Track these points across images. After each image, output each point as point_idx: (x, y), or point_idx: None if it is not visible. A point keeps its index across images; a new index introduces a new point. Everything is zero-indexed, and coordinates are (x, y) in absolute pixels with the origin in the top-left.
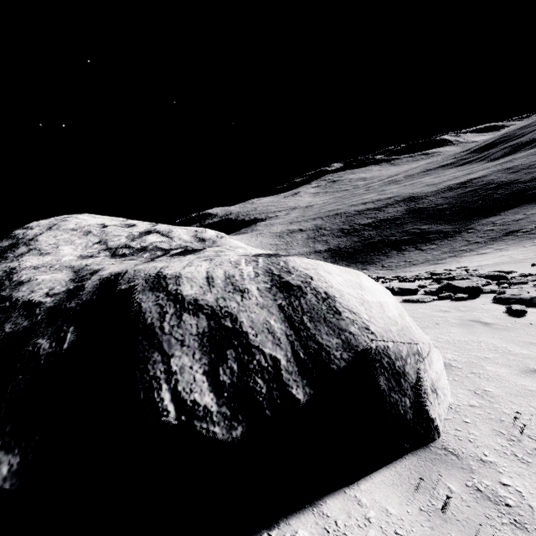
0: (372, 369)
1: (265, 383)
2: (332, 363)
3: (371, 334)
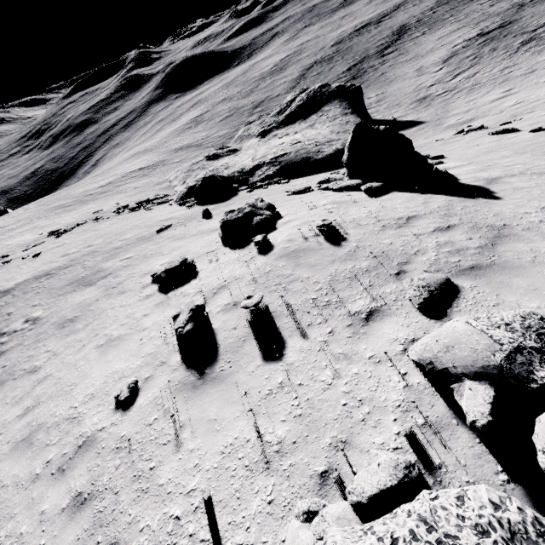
0: (6, 210)
1: (0, 211)
2: (3, 210)
3: (5, 209)
